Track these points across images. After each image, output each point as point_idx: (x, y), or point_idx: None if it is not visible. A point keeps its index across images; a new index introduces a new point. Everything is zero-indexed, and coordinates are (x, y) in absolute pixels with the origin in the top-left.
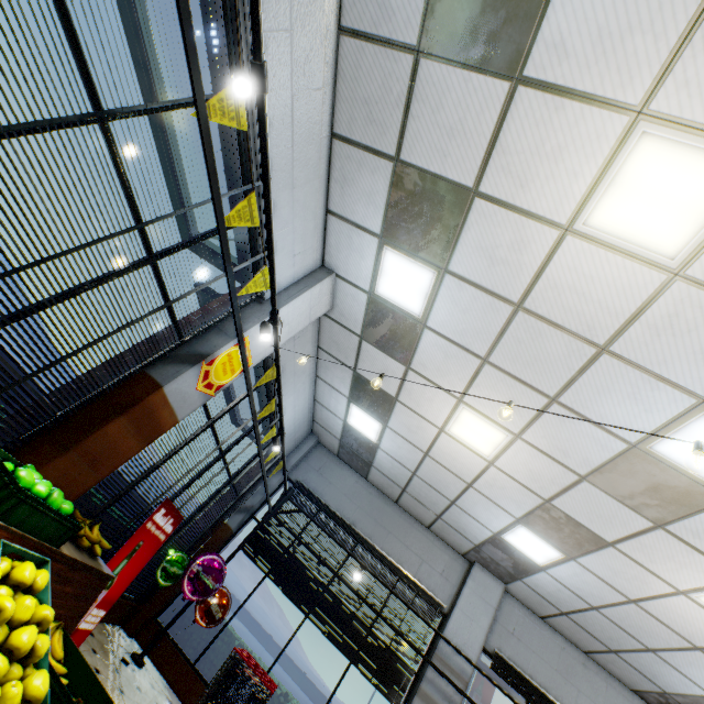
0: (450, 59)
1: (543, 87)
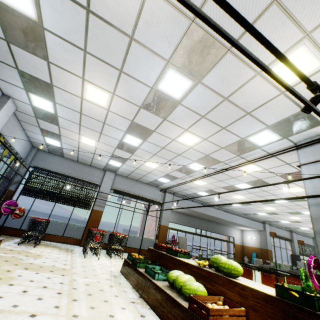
0: (22, 48)
1: (57, 66)
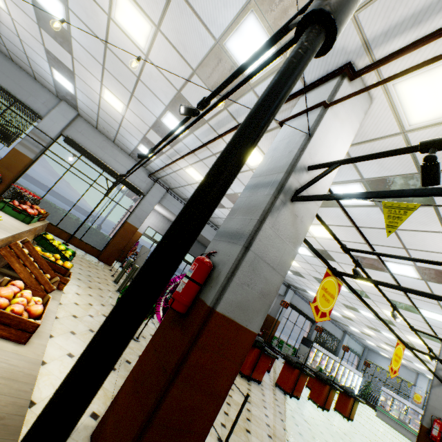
0: None
1: None
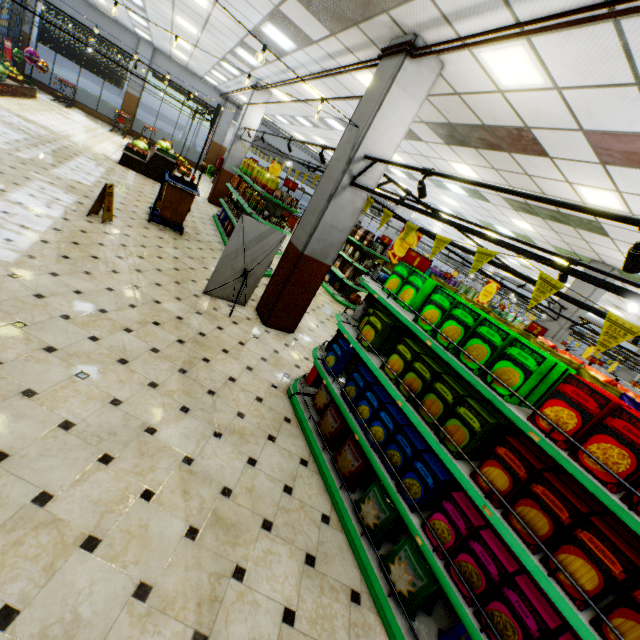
0: None
1: None
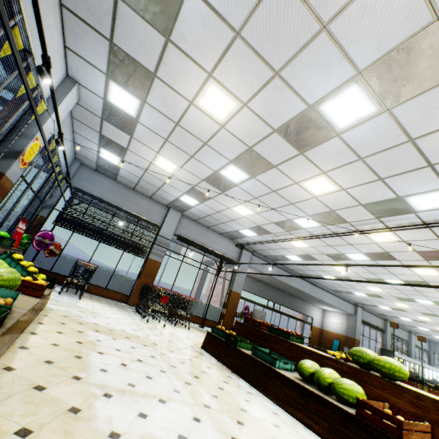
0: (136, 11)
1: (179, 48)
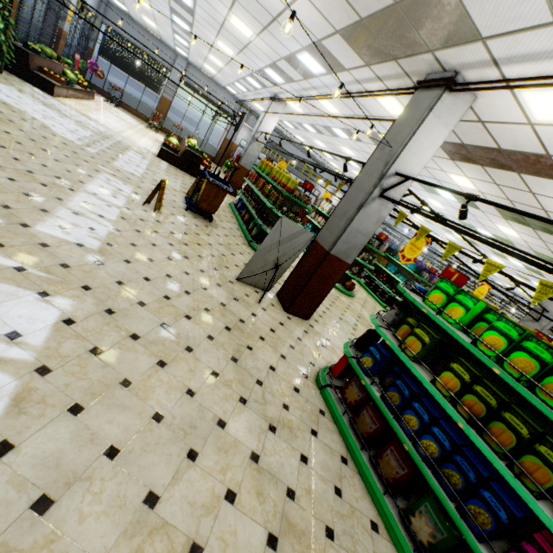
0: None
1: None
